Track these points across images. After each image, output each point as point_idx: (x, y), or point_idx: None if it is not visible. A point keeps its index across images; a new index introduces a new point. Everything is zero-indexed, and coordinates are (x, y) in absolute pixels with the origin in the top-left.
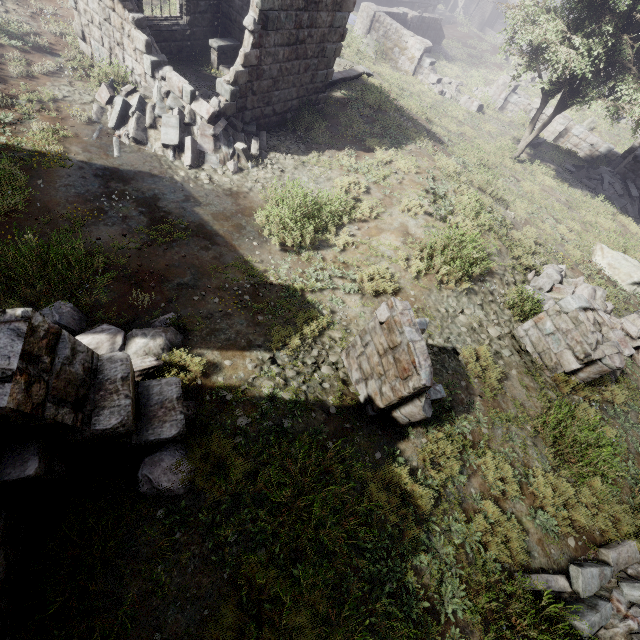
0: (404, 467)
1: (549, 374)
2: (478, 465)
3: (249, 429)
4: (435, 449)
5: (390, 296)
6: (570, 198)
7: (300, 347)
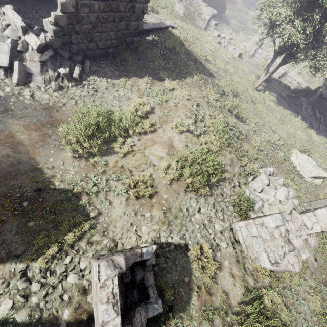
0: None
1: (251, 262)
2: None
3: None
4: None
5: (148, 198)
6: (283, 116)
7: (56, 254)
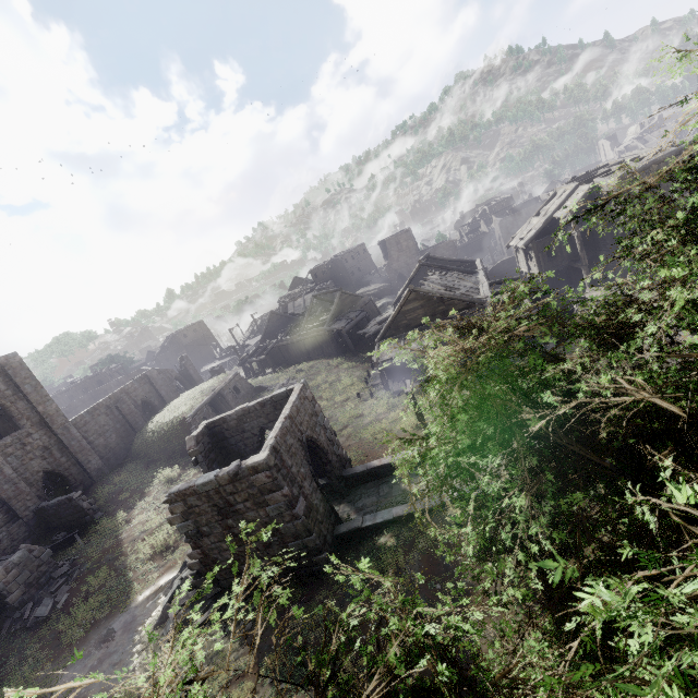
0: None
1: None
2: None
3: None
4: None
5: None
6: None
7: None
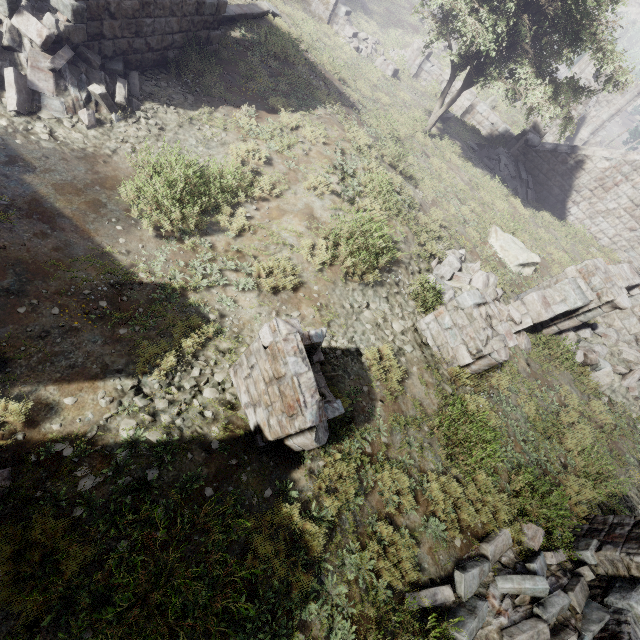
0: (298, 500)
1: (446, 367)
2: (376, 481)
3: (96, 493)
4: (332, 474)
5: (291, 292)
6: (473, 178)
7: (176, 367)
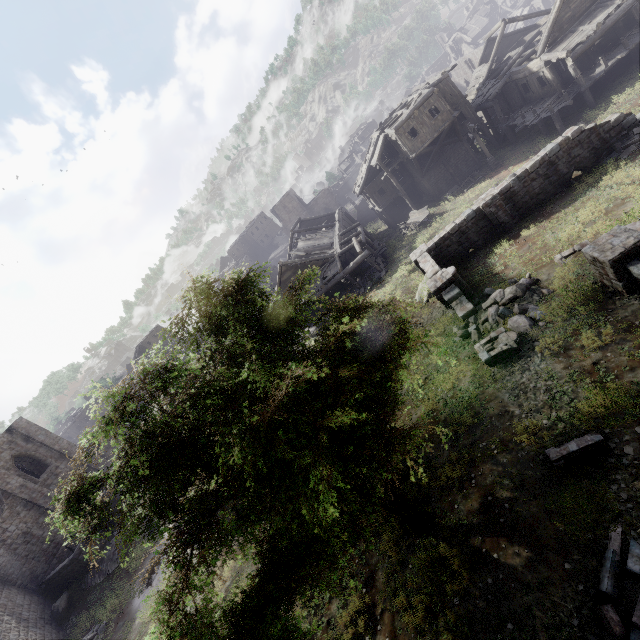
0: None
1: None
2: None
3: None
4: None
5: None
6: None
7: None
